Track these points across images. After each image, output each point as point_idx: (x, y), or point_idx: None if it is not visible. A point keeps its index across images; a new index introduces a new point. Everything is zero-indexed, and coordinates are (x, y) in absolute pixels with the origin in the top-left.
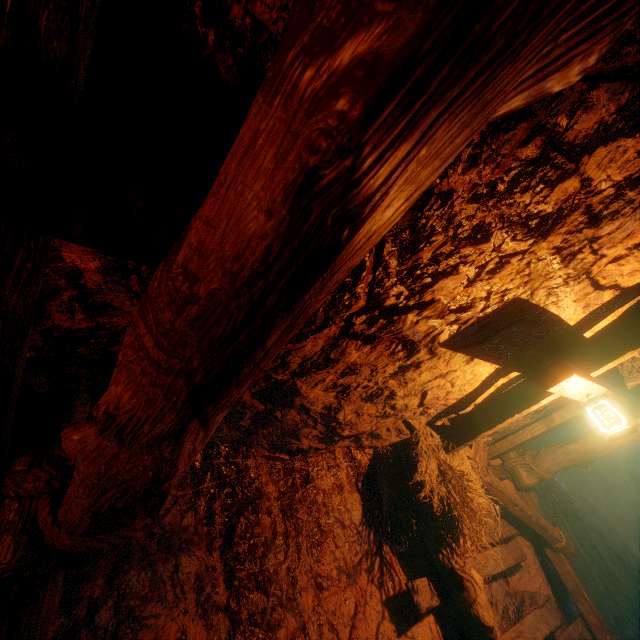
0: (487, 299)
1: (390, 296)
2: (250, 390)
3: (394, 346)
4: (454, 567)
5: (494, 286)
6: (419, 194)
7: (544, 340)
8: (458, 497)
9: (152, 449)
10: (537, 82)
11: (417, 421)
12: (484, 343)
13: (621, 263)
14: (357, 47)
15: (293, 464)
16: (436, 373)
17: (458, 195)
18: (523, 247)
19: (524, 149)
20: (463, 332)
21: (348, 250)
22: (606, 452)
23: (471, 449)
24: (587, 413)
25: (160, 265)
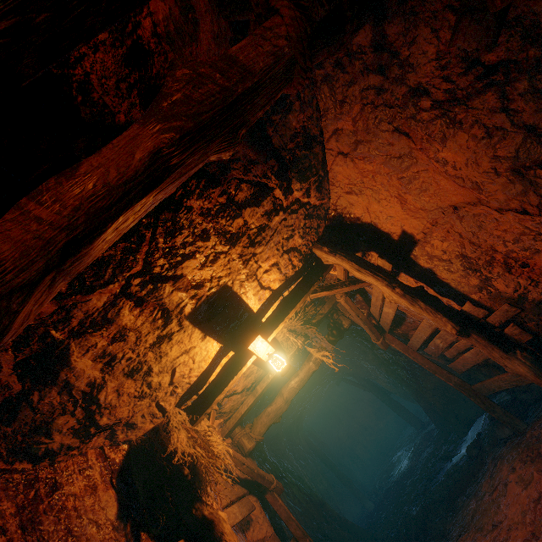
0: (211, 281)
1: (158, 266)
2: (16, 357)
3: (156, 313)
4: (205, 515)
5: (214, 272)
6: (188, 175)
7: (244, 323)
8: (204, 453)
9: (1, 301)
10: (219, 153)
11: (168, 403)
12: (212, 322)
13: (269, 274)
14: (178, 124)
15: (37, 474)
16: (183, 348)
17: (195, 210)
18: (225, 249)
19: (220, 198)
20: (199, 308)
21: (166, 183)
22: (287, 406)
23: (210, 421)
24: (270, 363)
25: (51, 178)
